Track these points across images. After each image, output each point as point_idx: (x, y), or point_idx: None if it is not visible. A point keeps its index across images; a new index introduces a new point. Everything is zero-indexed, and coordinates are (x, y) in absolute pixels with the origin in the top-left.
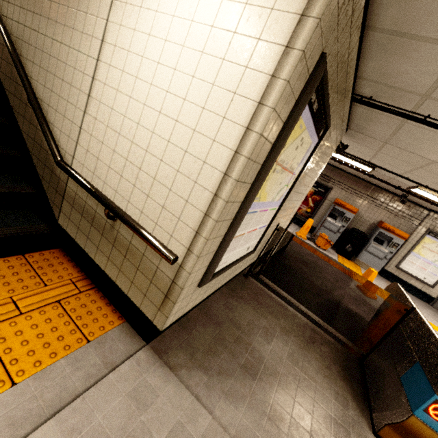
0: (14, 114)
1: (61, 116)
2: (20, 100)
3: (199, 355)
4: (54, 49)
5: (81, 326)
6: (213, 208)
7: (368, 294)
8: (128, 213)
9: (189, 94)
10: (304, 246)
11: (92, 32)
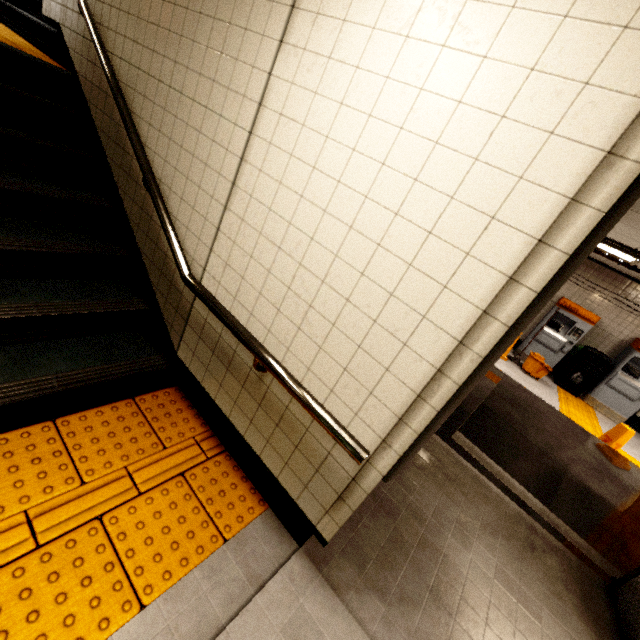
0: (119, 194)
1: (188, 207)
2: (128, 175)
3: (371, 568)
4: (182, 109)
5: (213, 516)
6: (434, 390)
7: (611, 461)
8: (286, 365)
9: (406, 207)
10: (505, 373)
11: (243, 89)
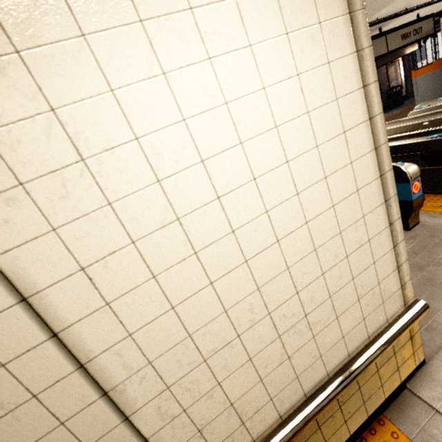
0: None
1: None
2: None
3: None
4: None
5: None
6: (396, 234)
7: None
8: (330, 363)
9: (299, 182)
10: None
11: None
